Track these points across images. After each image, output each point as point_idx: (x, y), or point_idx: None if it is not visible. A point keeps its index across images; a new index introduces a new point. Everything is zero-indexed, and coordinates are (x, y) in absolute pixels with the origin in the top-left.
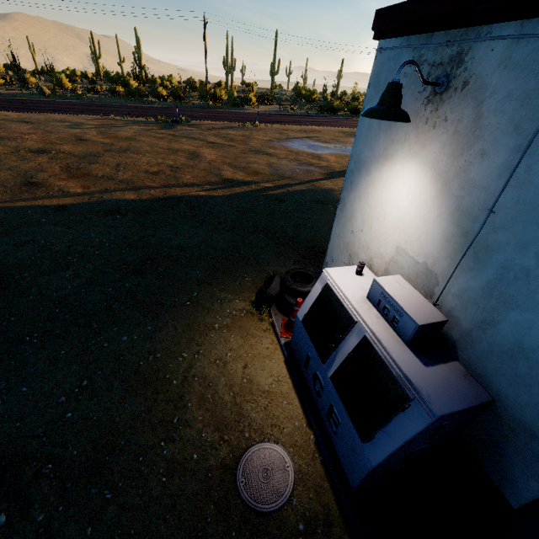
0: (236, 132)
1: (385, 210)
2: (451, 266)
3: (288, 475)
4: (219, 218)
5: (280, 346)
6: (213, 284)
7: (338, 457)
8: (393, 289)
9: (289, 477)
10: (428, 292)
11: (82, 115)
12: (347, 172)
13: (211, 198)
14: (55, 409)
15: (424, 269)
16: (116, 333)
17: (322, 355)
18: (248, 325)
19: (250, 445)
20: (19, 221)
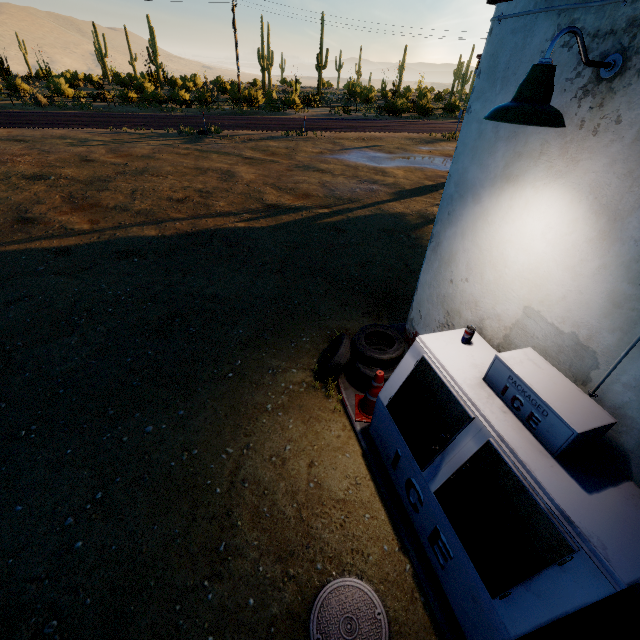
0: (278, 144)
1: (505, 255)
2: (623, 343)
3: (380, 627)
4: (264, 257)
5: (355, 433)
6: (261, 347)
7: (449, 600)
8: (527, 372)
9: (382, 631)
10: (579, 376)
11: (88, 129)
12: (443, 198)
13: (252, 230)
14: (60, 536)
15: (573, 343)
16: (139, 421)
17: (420, 459)
18: (310, 404)
19: (325, 581)
20: (11, 271)
